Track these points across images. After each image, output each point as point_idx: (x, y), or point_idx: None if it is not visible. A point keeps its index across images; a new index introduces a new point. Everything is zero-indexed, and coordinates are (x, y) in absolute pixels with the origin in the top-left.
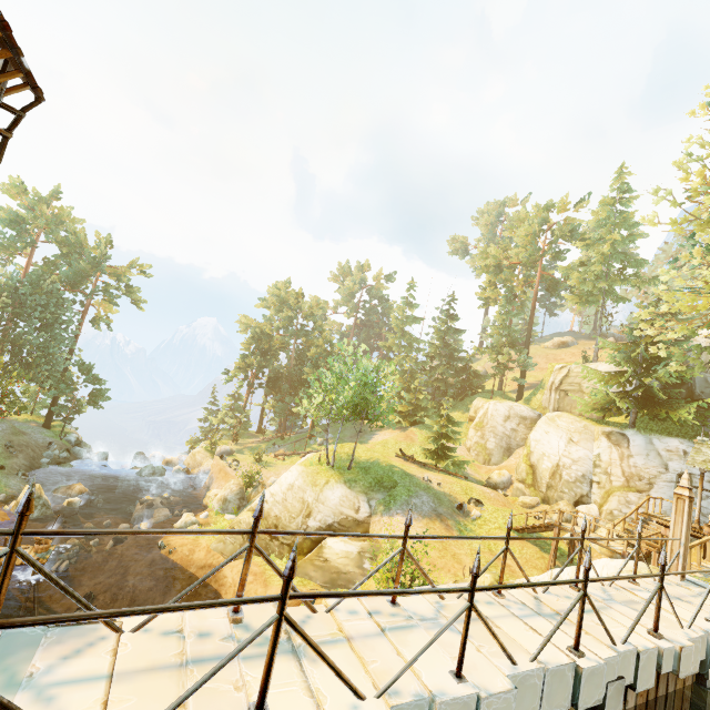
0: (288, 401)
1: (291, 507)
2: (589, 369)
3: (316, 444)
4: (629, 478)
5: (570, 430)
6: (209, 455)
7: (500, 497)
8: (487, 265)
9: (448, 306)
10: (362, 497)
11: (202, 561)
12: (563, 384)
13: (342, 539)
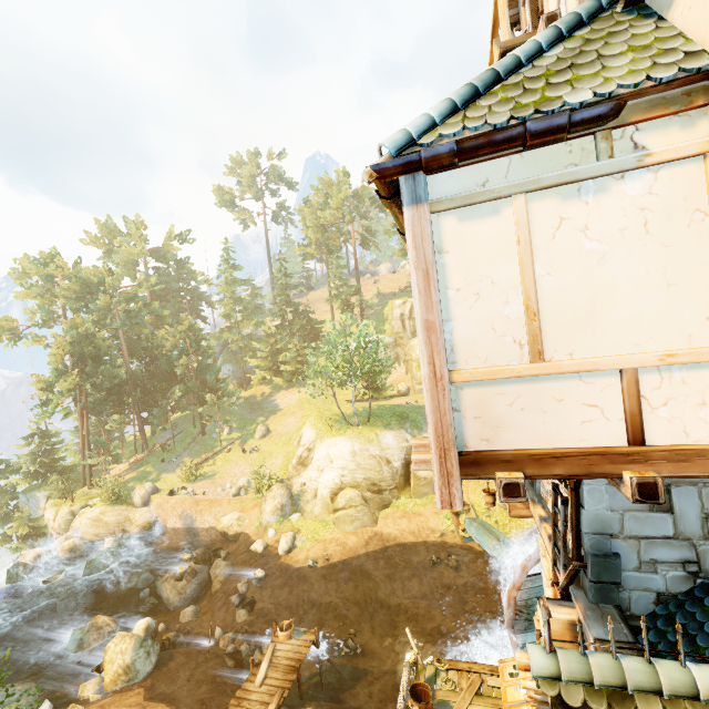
0: (164, 405)
1: (369, 466)
2: None
3: (222, 435)
4: None
5: None
6: (125, 507)
7: None
8: (318, 226)
9: (282, 265)
10: (403, 431)
11: (361, 542)
12: (413, 314)
13: None
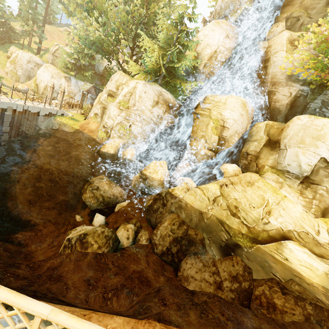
0: None
1: None
2: (63, 49)
3: None
4: (69, 93)
5: (53, 73)
6: None
7: (19, 94)
8: None
9: None
10: None
11: None
12: (55, 53)
13: None
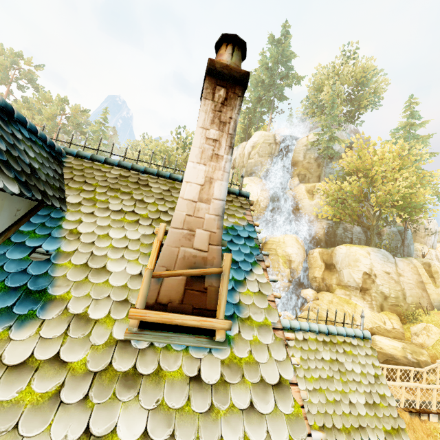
0: None
1: None
2: None
3: None
4: None
5: None
6: None
7: None
8: None
9: None
10: None
11: None
12: None
13: None
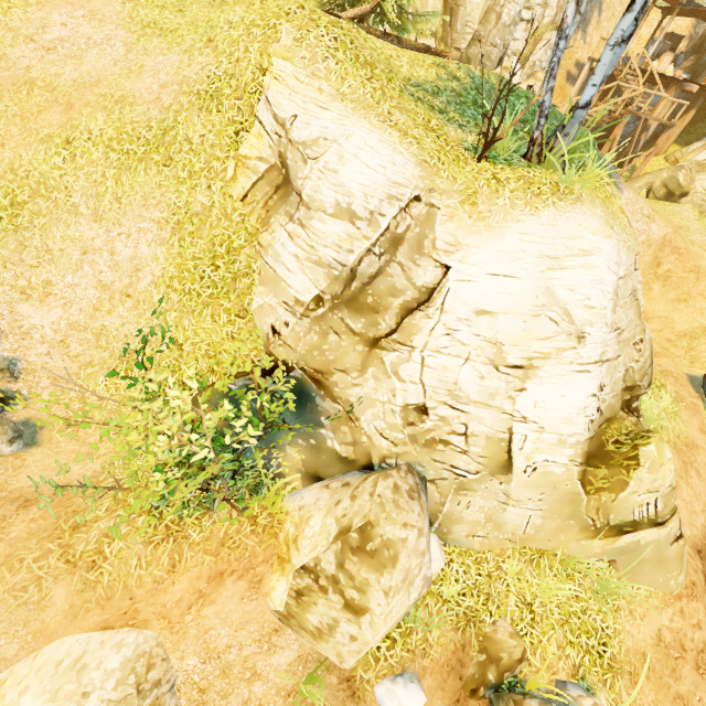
0: None
1: (627, 333)
2: None
3: None
4: (559, 10)
5: None
6: None
7: None
8: None
9: None
10: None
11: None
12: None
13: None
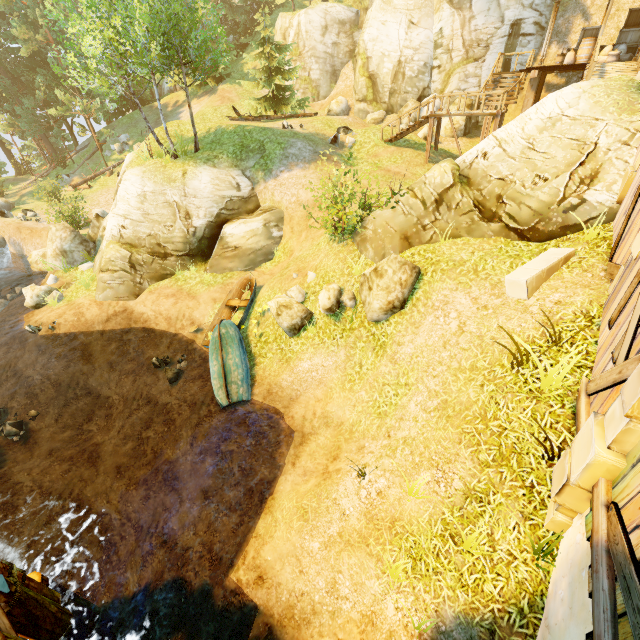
0: (30, 104)
1: (159, 219)
2: None
3: (115, 154)
4: (469, 48)
5: (410, 9)
6: None
7: (358, 120)
8: None
9: None
10: (234, 172)
11: (102, 316)
12: None
13: (240, 222)
